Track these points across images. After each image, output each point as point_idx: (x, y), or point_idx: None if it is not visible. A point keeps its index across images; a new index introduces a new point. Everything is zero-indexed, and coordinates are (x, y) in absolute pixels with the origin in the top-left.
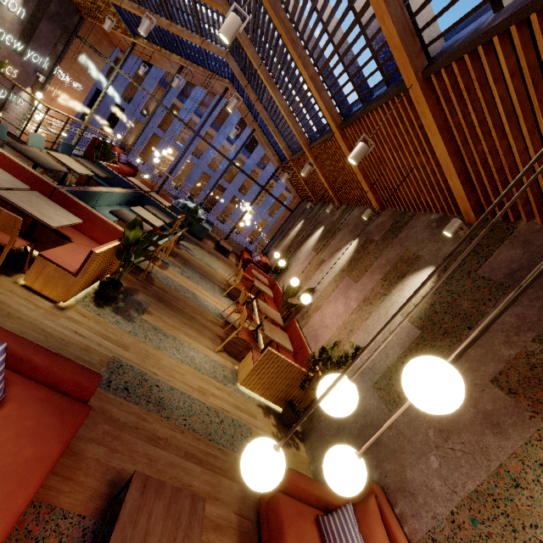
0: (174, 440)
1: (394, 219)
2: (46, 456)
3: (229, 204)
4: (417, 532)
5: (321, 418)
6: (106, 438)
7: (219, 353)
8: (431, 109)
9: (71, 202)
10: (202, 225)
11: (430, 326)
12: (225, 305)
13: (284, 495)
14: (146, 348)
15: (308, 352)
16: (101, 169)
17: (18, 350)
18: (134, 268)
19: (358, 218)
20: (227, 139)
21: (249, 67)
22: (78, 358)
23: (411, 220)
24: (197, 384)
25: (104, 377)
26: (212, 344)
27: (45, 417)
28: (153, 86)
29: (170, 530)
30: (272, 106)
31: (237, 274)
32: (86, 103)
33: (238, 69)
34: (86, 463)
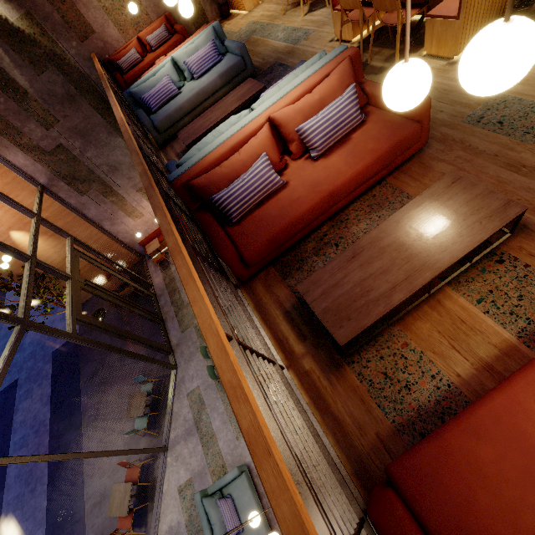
0: None
1: None
2: (378, 150)
3: None
4: None
5: None
6: (457, 161)
7: None
8: None
9: None
10: None
11: None
12: None
13: None
14: None
15: None
16: None
17: (374, 92)
18: None
19: None
20: None
21: None
22: (454, 103)
23: None
24: None
25: (477, 114)
26: None
27: (384, 130)
28: None
29: (463, 214)
30: None
31: None
32: None
33: None
34: (432, 174)
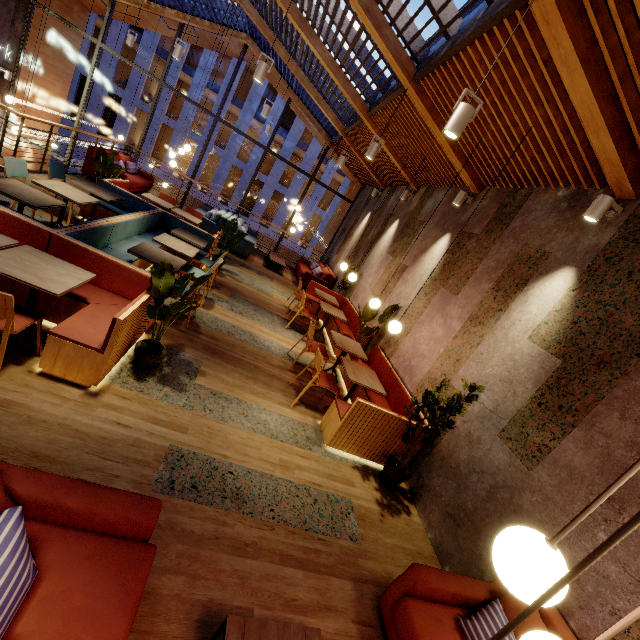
0: (264, 542)
1: (499, 201)
2: None
3: (270, 201)
4: (589, 629)
5: (433, 474)
6: (182, 562)
7: (295, 408)
8: (569, 29)
9: (76, 249)
10: (244, 239)
11: (575, 353)
12: (290, 340)
13: (413, 601)
14: (207, 423)
15: (403, 390)
16: (106, 190)
17: (43, 496)
18: (173, 316)
19: (446, 204)
20: (255, 117)
21: (271, 9)
22: (128, 459)
23: (527, 201)
24: (277, 458)
25: (165, 477)
26: (285, 397)
27: (98, 582)
28: (149, 60)
29: None
30: (311, 62)
31: (299, 297)
32: (72, 97)
33: (257, 14)
34: (164, 605)
